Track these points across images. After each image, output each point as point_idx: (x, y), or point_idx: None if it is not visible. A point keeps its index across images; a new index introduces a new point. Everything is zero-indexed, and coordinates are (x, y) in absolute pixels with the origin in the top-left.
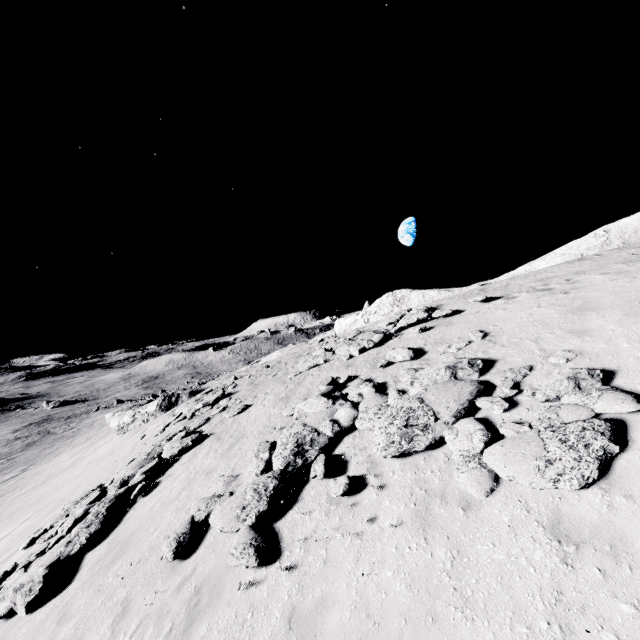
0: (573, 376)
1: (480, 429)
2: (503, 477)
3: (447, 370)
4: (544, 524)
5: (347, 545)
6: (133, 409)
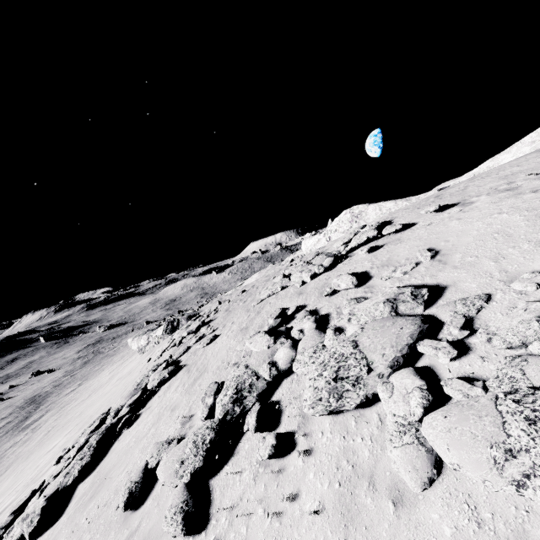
0: None
1: (419, 387)
2: (446, 462)
3: (386, 305)
4: None
5: (266, 527)
6: (147, 334)
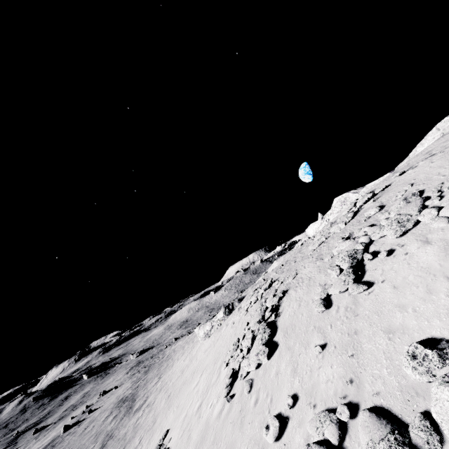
0: None
1: (432, 209)
2: None
3: (403, 201)
4: None
5: (401, 264)
6: (209, 321)
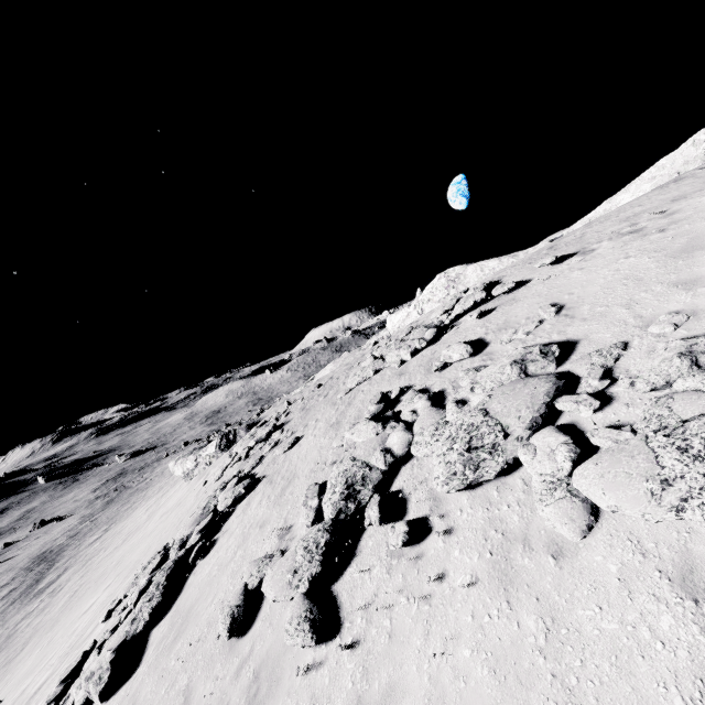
0: (687, 350)
1: (564, 442)
2: (603, 508)
3: (514, 366)
4: (669, 574)
5: (414, 613)
6: (194, 453)
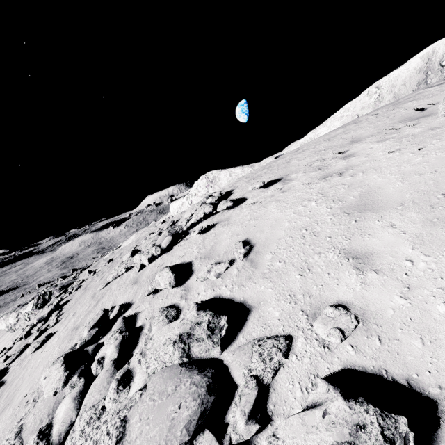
0: (351, 441)
1: None
2: None
3: (176, 347)
4: None
5: None
6: (16, 311)
